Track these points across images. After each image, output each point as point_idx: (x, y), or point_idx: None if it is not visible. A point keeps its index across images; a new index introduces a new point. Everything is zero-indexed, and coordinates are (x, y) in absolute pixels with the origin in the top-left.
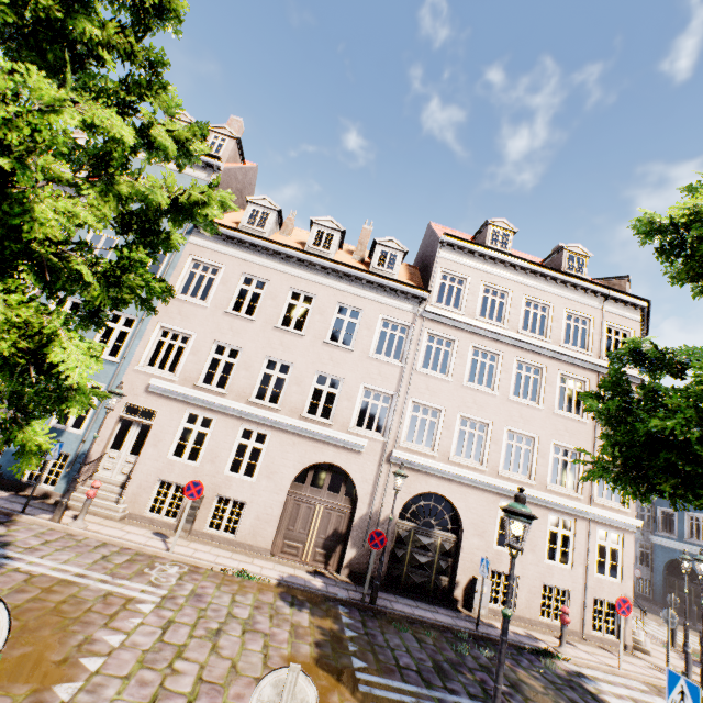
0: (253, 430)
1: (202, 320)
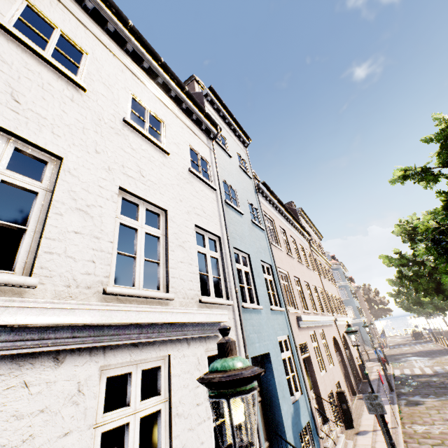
0: (320, 332)
1: (285, 261)
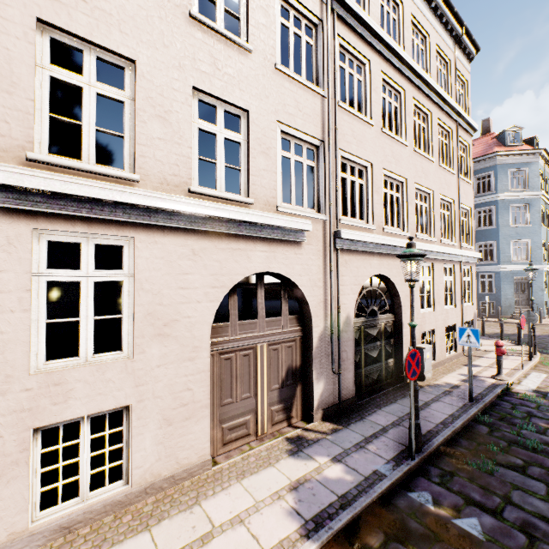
0: (77, 241)
1: None
